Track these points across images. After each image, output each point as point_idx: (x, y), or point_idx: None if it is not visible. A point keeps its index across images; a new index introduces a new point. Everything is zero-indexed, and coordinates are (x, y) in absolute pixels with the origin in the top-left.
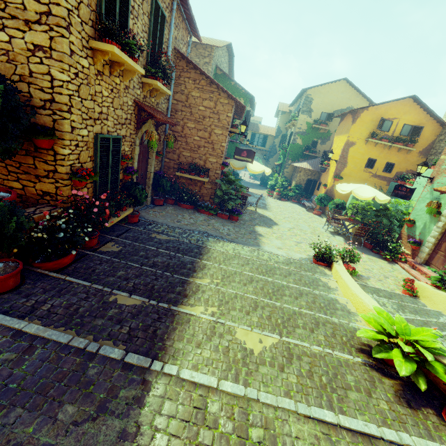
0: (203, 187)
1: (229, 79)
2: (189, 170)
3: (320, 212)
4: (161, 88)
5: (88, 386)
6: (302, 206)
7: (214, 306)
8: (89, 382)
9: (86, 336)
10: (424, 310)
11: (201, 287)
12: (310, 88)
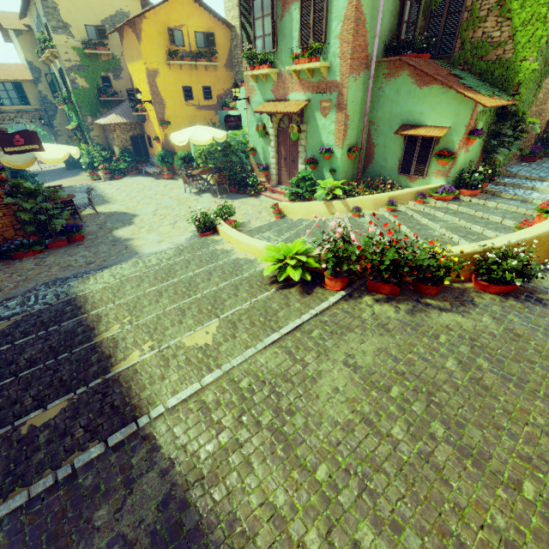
0: None
1: None
2: None
3: (172, 174)
4: None
5: (99, 489)
6: (147, 176)
7: (147, 341)
8: (95, 487)
9: (40, 477)
10: (293, 224)
11: (117, 337)
12: None
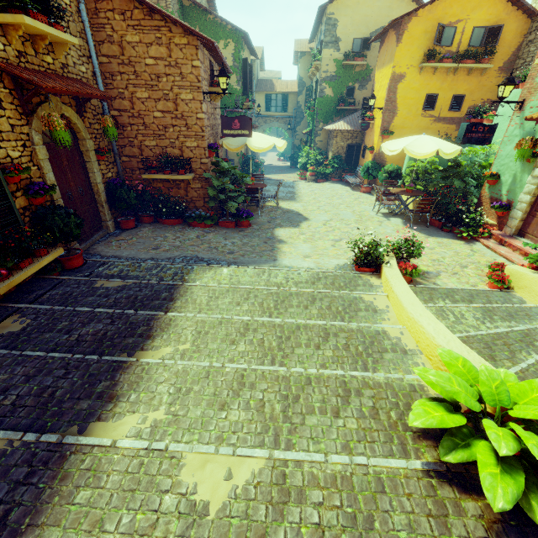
0: (189, 188)
1: (204, 12)
2: (162, 167)
3: (370, 188)
4: (45, 32)
5: None
6: (345, 185)
7: (162, 406)
8: None
9: None
10: (523, 310)
11: (146, 371)
12: (331, 3)
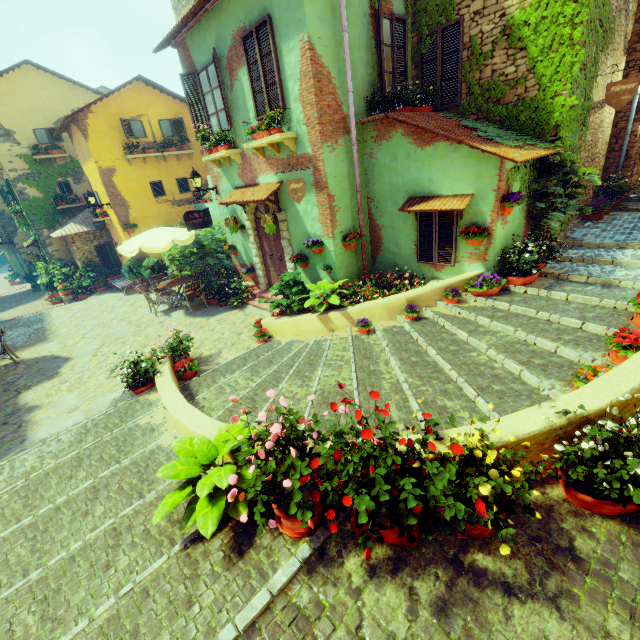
0: None
1: None
2: None
3: (146, 287)
4: None
5: None
6: (117, 291)
7: None
8: None
9: None
10: (278, 351)
11: None
12: None
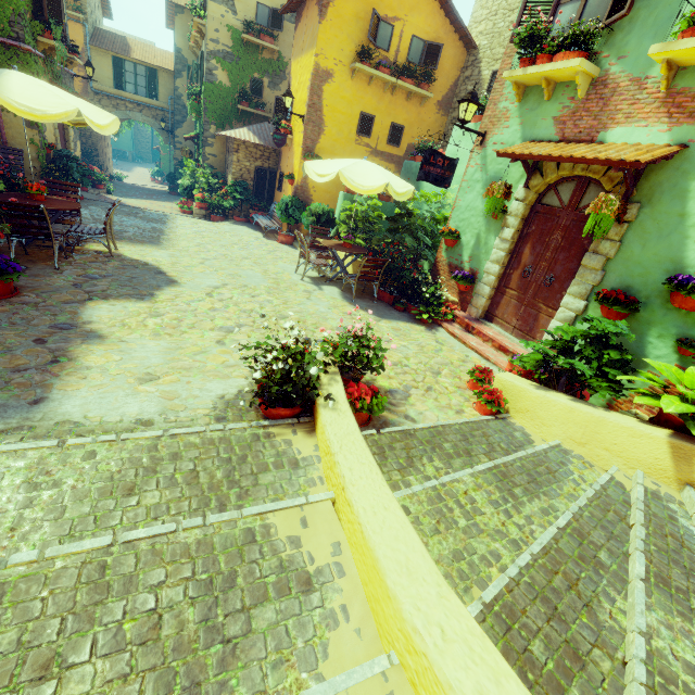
0: None
1: None
2: None
3: (292, 238)
4: None
5: None
6: (255, 229)
7: None
8: None
9: None
10: (540, 460)
11: None
12: None
